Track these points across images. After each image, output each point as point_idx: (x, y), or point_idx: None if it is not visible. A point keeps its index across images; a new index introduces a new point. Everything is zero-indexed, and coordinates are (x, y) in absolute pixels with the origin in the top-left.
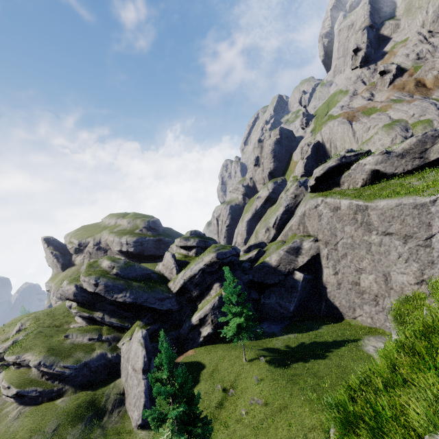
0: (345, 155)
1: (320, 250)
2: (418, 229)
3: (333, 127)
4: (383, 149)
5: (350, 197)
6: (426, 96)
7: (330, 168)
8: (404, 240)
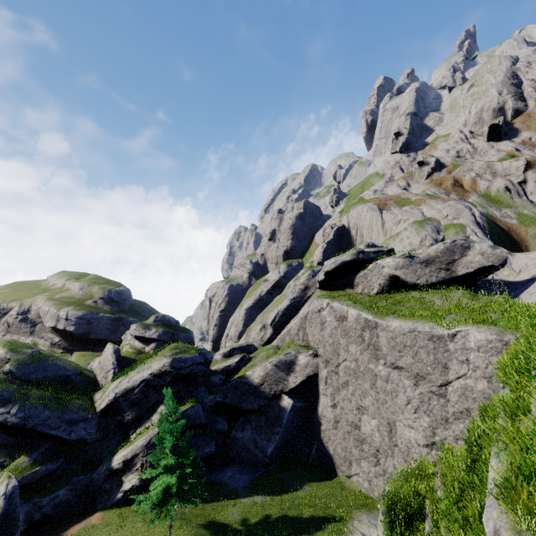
0: (363, 250)
1: (319, 370)
2: (432, 369)
3: (361, 212)
4: (406, 251)
5: (361, 306)
6: (462, 197)
7: (344, 263)
8: (415, 380)
